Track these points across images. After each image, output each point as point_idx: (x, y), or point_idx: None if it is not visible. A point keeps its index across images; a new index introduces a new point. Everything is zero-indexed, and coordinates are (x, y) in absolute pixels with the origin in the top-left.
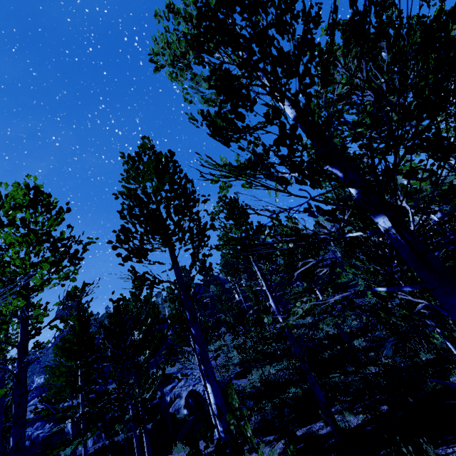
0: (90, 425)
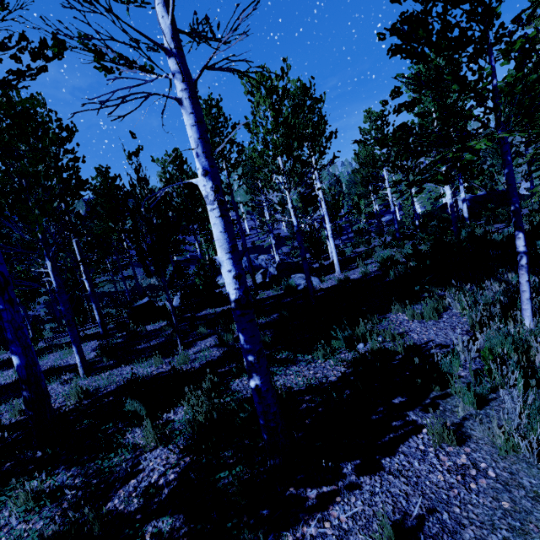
0: None
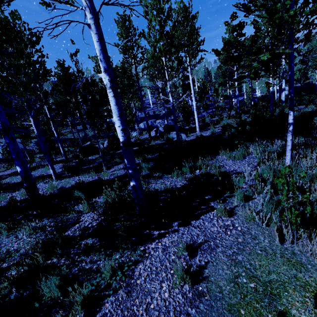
0: None
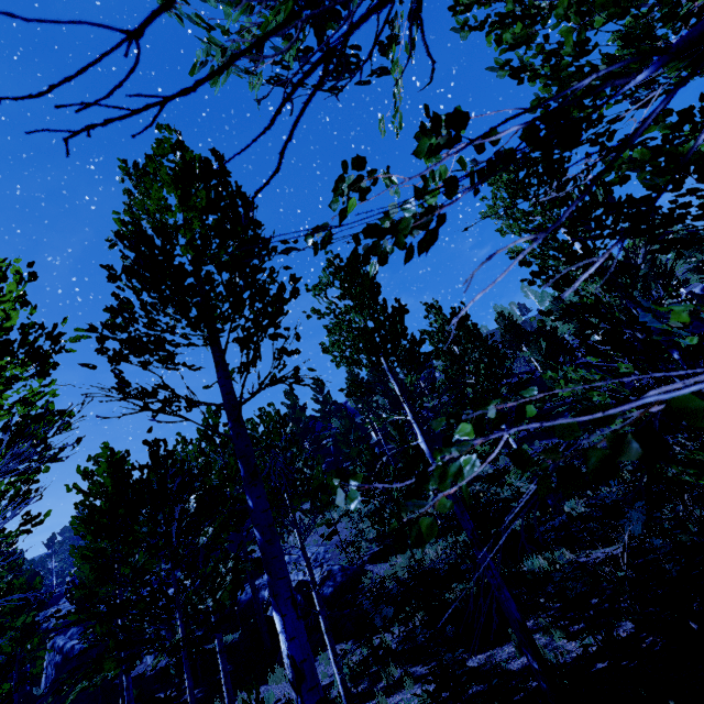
0: (101, 659)
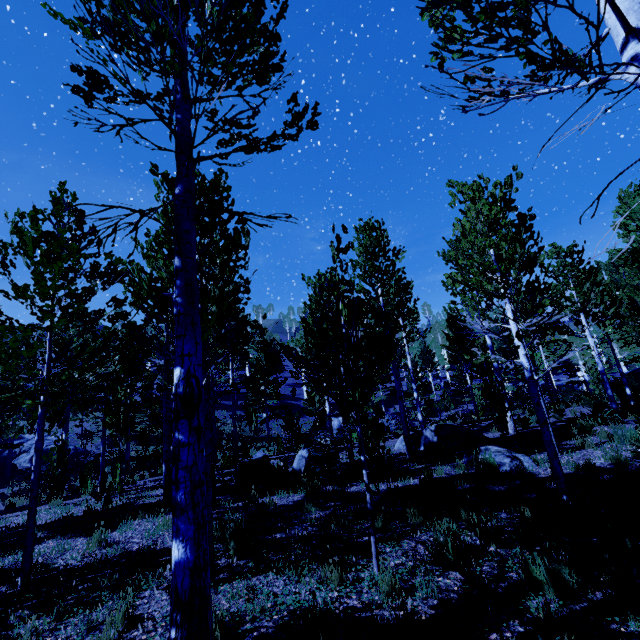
0: None
